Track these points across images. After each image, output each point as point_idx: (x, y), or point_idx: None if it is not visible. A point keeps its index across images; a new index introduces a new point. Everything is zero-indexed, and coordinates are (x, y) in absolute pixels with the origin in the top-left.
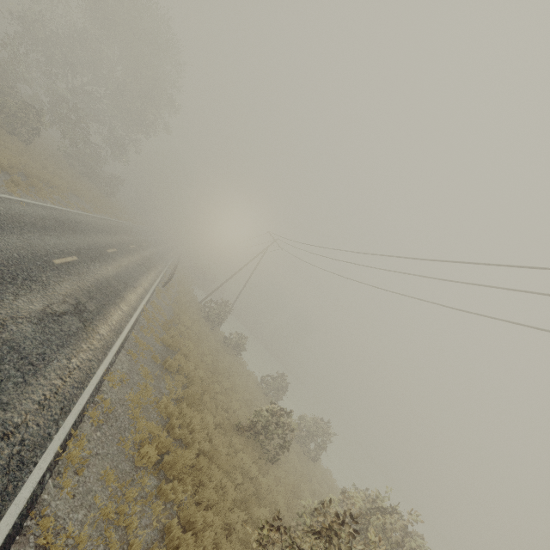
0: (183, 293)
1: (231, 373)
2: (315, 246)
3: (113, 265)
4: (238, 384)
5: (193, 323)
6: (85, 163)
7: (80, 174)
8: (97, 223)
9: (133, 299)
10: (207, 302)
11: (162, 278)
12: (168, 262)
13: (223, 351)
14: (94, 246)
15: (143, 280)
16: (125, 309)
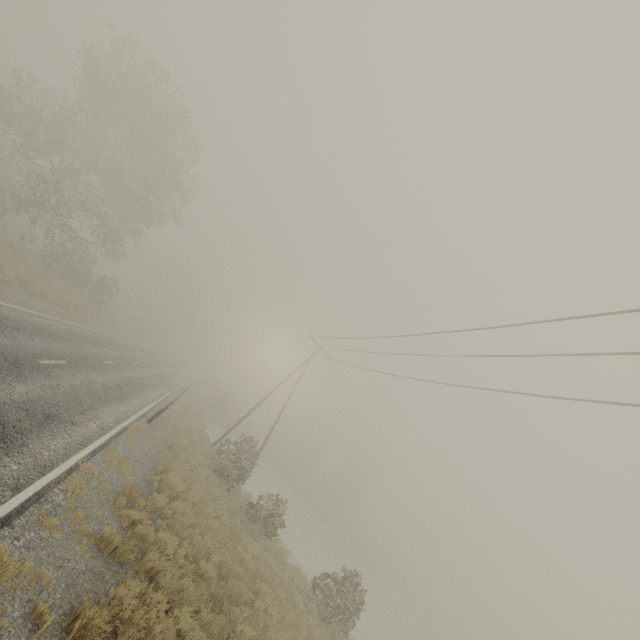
0: (185, 432)
1: (258, 585)
2: (390, 336)
3: (35, 384)
4: (272, 614)
5: (192, 484)
6: (68, 264)
7: (59, 276)
8: (49, 325)
9: (54, 447)
10: (223, 443)
11: (153, 410)
12: (172, 388)
13: (243, 534)
14: (6, 350)
15: (106, 411)
16: (8, 473)
